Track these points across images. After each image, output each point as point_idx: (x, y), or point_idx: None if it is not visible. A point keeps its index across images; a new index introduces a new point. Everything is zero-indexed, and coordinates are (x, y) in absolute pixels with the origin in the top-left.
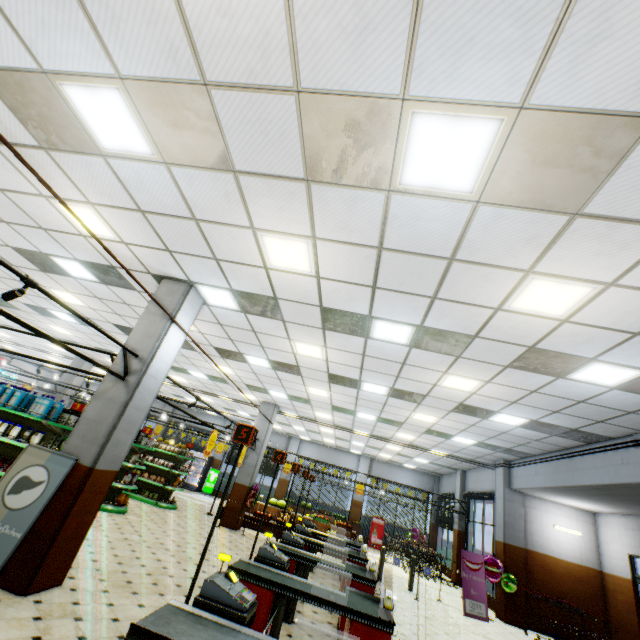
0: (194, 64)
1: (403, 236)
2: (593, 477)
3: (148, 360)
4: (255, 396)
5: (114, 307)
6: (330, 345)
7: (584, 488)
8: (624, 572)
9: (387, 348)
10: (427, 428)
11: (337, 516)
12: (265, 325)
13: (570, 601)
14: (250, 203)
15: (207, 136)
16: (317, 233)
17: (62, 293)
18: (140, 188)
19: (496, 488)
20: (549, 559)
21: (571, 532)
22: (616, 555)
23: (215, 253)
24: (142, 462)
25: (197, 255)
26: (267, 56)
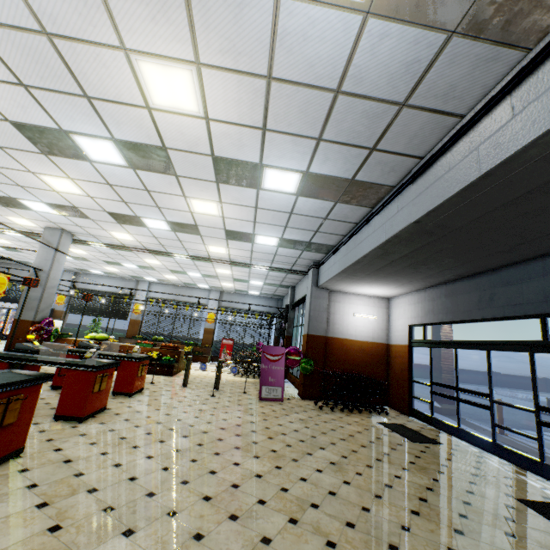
0: None
1: None
2: (372, 242)
3: None
4: (27, 219)
5: None
6: None
7: (367, 261)
8: (404, 340)
9: None
10: (224, 229)
11: (188, 343)
12: None
13: (360, 372)
14: None
15: None
16: None
17: None
18: None
19: (307, 290)
20: (347, 342)
21: (368, 317)
22: (400, 328)
23: None
24: None
25: None
26: None
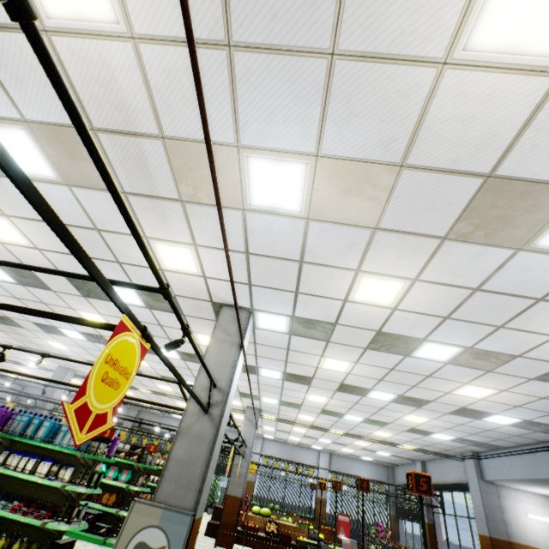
0: (402, 151)
1: (506, 281)
2: None
3: (227, 390)
4: (241, 402)
5: None
6: (362, 361)
7: None
8: None
9: (421, 364)
10: (411, 427)
11: (305, 517)
12: (304, 344)
13: None
14: (371, 252)
15: (370, 202)
16: (422, 276)
17: (90, 315)
18: (262, 236)
19: (469, 480)
20: None
21: (542, 519)
22: None
23: (299, 287)
24: (146, 483)
25: (278, 288)
26: (480, 151)
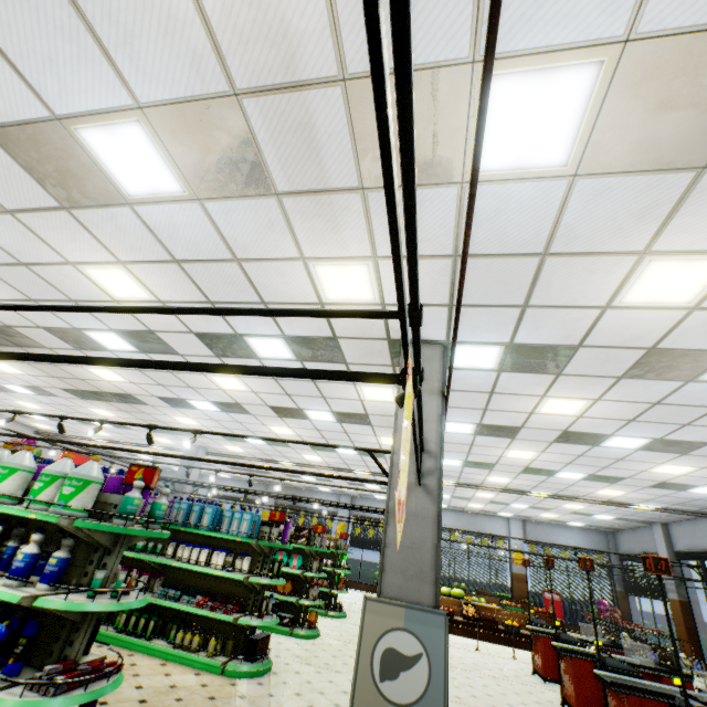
0: None
1: None
2: None
3: (439, 453)
4: None
5: (289, 387)
6: (608, 397)
7: None
8: None
9: None
10: (660, 481)
11: (501, 596)
12: (519, 383)
13: None
14: (682, 214)
15: None
16: None
17: (224, 379)
18: (486, 222)
19: None
20: None
21: None
22: None
23: (531, 298)
24: (321, 568)
25: (495, 305)
26: None
